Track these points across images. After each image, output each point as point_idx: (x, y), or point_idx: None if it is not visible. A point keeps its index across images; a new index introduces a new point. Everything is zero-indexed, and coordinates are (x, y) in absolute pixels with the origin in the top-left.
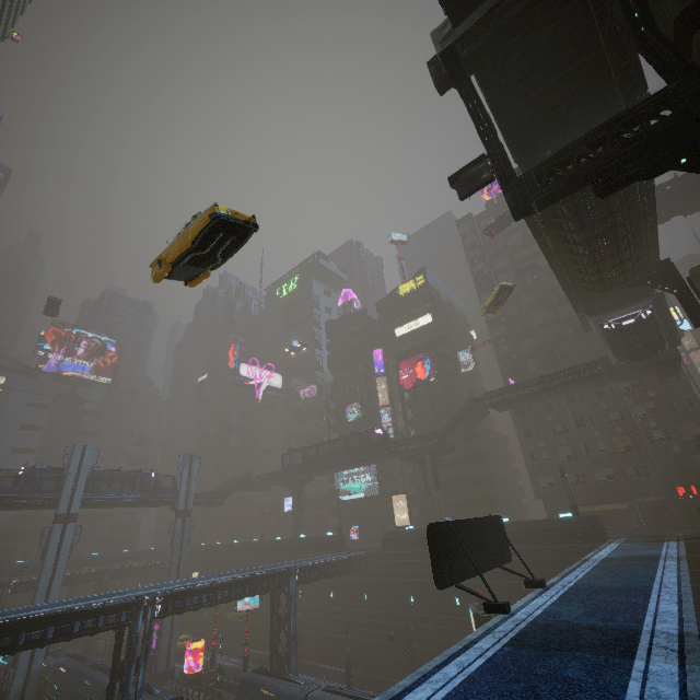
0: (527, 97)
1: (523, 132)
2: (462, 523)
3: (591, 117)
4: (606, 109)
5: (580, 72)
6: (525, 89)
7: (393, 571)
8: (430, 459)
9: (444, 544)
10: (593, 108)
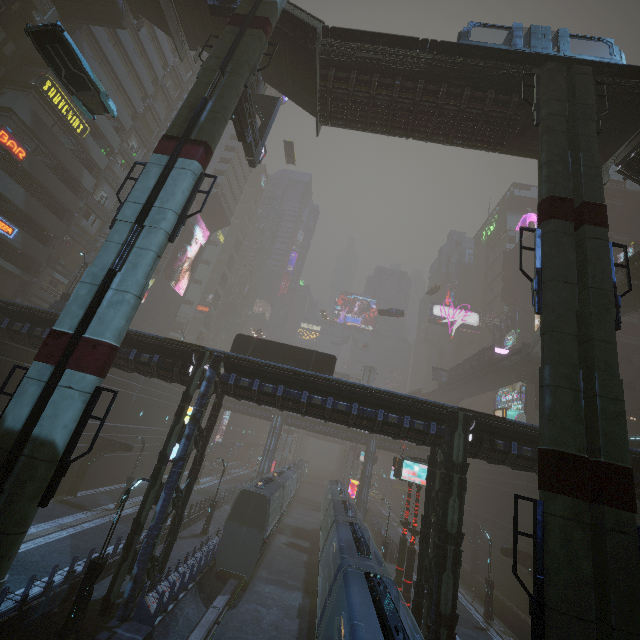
0: (284, 77)
1: (296, 95)
2: (273, 343)
3: (305, 64)
4: (305, 54)
5: (285, 48)
6: (281, 74)
7: (477, 475)
8: (535, 378)
9: (247, 345)
10: (302, 59)
